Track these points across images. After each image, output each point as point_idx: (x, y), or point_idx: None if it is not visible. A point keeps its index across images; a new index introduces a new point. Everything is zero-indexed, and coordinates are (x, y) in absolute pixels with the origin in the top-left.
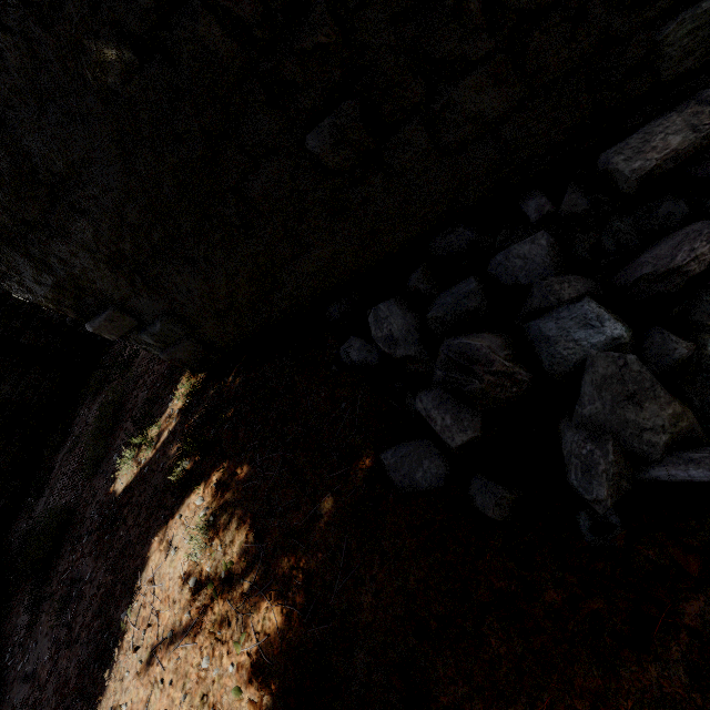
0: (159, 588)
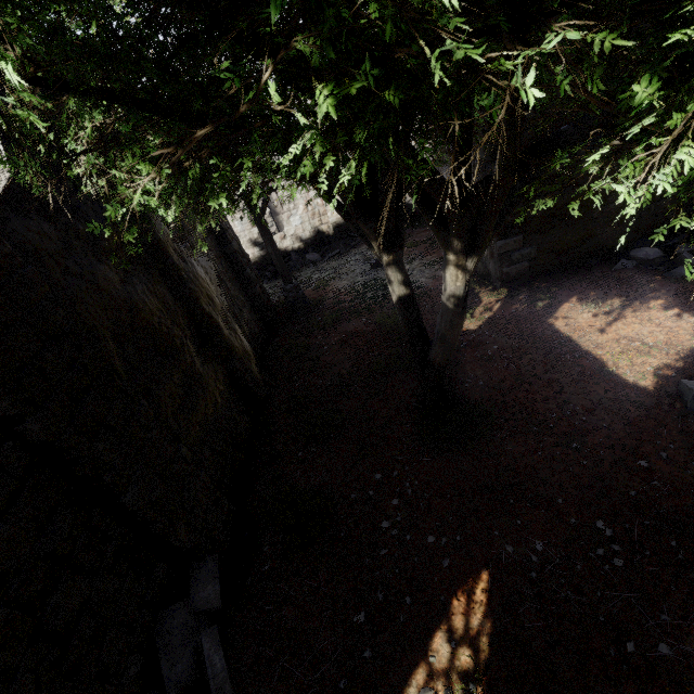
0: (577, 324)
